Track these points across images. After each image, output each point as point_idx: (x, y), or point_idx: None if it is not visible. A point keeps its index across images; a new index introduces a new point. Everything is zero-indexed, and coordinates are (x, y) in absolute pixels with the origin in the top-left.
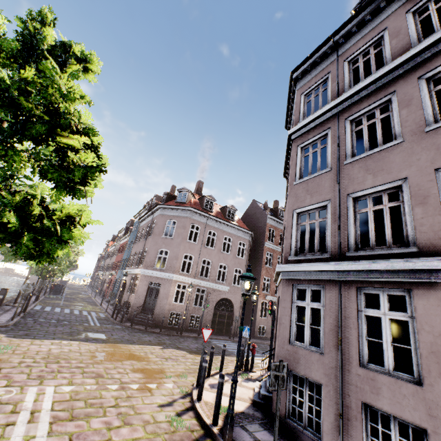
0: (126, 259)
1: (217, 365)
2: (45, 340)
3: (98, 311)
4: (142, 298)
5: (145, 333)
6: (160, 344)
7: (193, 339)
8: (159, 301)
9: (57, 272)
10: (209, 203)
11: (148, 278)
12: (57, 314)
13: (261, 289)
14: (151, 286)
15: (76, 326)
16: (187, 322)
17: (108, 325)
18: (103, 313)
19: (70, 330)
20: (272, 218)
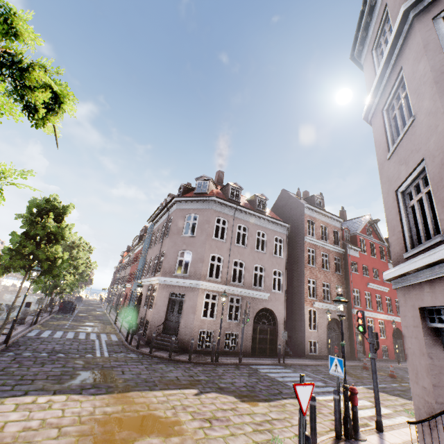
0: (141, 268)
1: (293, 426)
2: (9, 398)
3: (111, 331)
4: (163, 314)
5: (170, 364)
6: (193, 385)
7: (235, 367)
8: (184, 317)
9: (65, 287)
10: (234, 192)
11: (168, 287)
12: (54, 342)
13: (306, 294)
14: (173, 298)
15: (74, 361)
16: (222, 343)
17: (120, 354)
18: (115, 335)
19: (62, 370)
20: (310, 207)
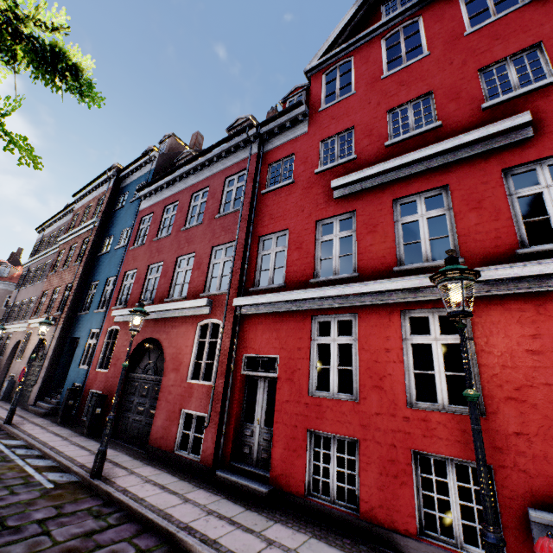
0: None
1: None
2: None
3: None
4: None
5: None
6: None
7: None
8: None
9: None
10: None
11: None
12: None
13: None
14: None
15: None
16: None
17: None
18: None
19: None
20: None
